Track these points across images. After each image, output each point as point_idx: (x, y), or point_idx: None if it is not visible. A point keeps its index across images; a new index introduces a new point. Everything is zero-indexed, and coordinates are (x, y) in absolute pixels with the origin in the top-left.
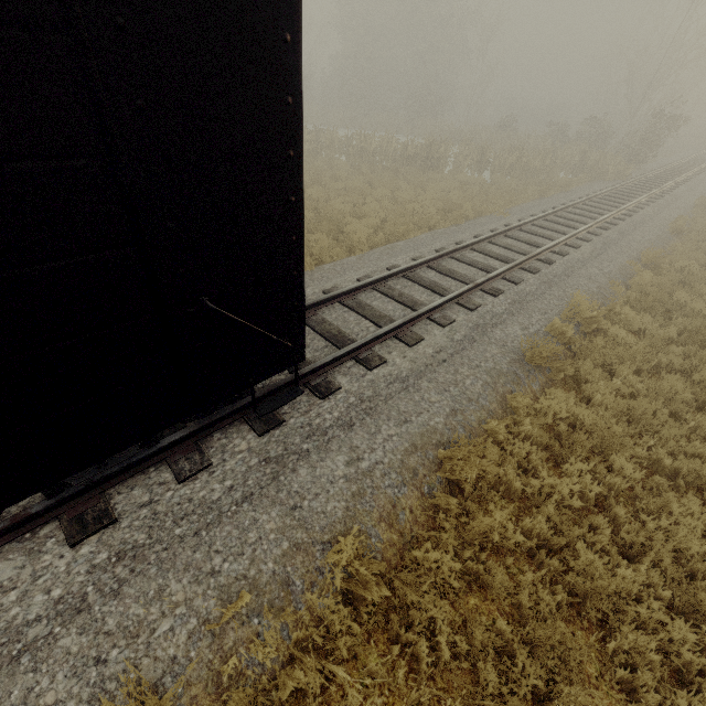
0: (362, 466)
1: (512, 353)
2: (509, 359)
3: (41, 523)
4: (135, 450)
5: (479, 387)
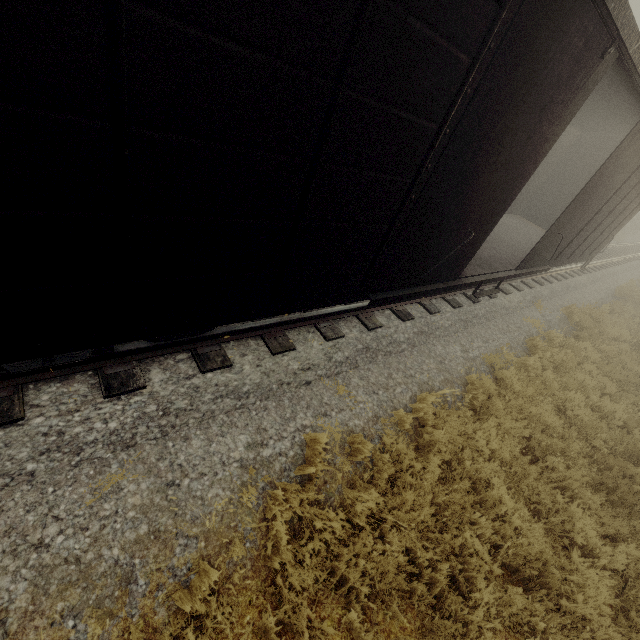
0: (587, 299)
1: (610, 291)
2: (609, 292)
3: (531, 278)
4: (552, 268)
5: (605, 296)
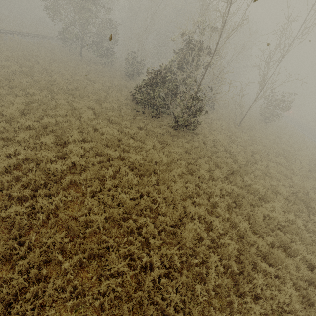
0: None
1: None
2: None
3: None
4: None
5: None
